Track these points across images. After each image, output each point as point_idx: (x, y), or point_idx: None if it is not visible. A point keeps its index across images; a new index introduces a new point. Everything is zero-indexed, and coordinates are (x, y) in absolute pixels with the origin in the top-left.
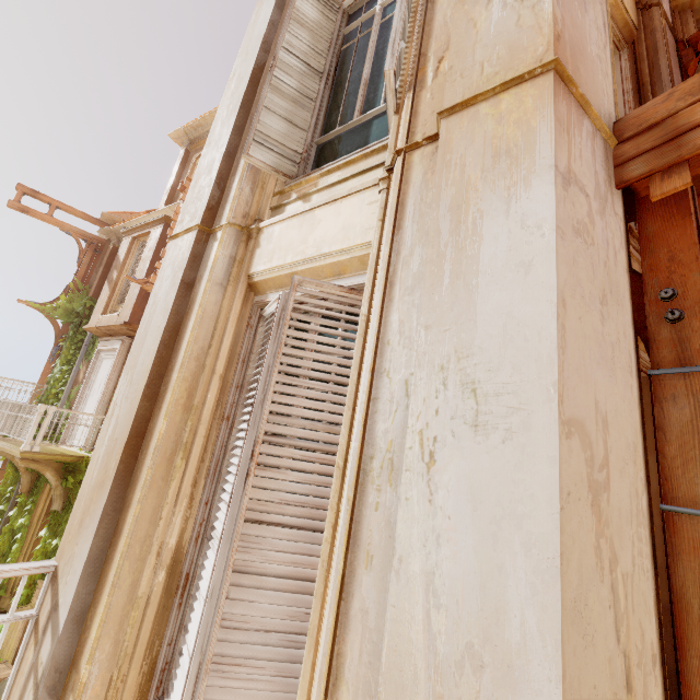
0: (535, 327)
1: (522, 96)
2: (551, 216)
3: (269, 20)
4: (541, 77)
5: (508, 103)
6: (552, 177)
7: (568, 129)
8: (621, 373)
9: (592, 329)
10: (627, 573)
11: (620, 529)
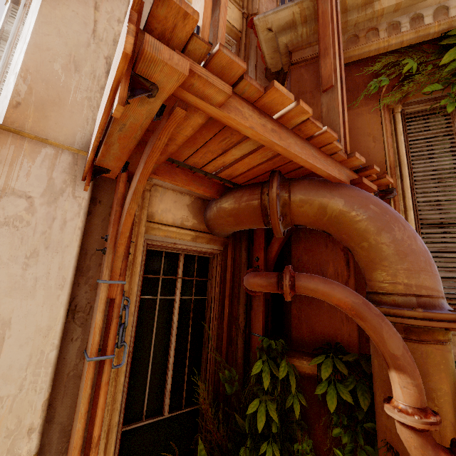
0: None
1: None
2: None
3: None
4: None
5: None
6: None
7: (12, 162)
8: (45, 291)
9: (6, 276)
10: (9, 395)
11: (8, 375)
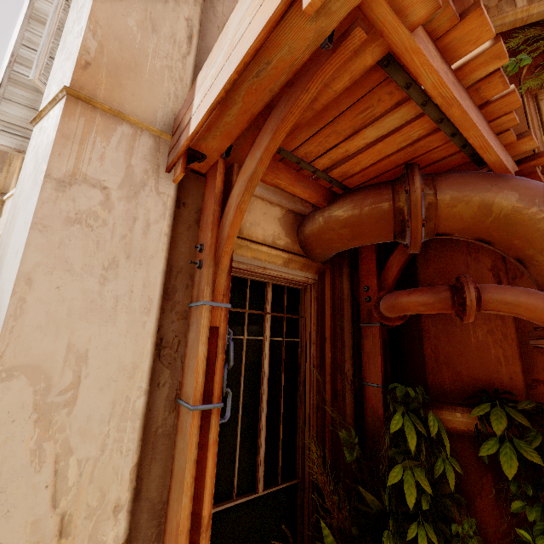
0: (5, 301)
1: (54, 115)
2: (32, 215)
3: (24, 17)
4: (63, 100)
5: (50, 119)
6: (41, 184)
7: (82, 140)
8: (128, 316)
9: (80, 292)
10: (88, 458)
11: (86, 430)
